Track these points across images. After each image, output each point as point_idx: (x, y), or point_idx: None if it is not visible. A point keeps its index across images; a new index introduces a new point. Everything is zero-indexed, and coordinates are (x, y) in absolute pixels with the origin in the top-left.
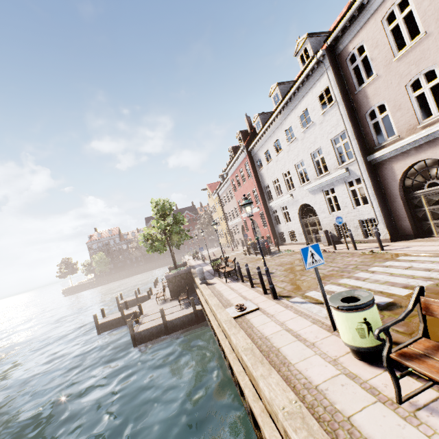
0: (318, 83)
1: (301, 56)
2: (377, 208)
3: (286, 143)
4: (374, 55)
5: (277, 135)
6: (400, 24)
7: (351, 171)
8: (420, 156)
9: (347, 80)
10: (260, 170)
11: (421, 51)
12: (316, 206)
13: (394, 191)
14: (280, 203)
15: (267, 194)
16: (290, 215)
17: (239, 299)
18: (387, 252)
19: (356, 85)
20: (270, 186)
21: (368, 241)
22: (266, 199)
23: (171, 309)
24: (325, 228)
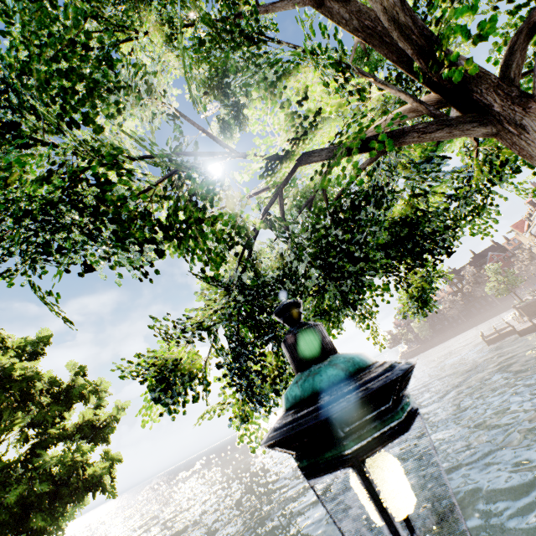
0: None
1: None
2: None
3: None
4: None
5: None
6: None
7: None
8: None
9: None
10: None
11: None
12: None
13: None
14: None
15: None
16: None
17: None
18: None
19: None
20: None
21: None
22: None
23: (533, 321)
24: None
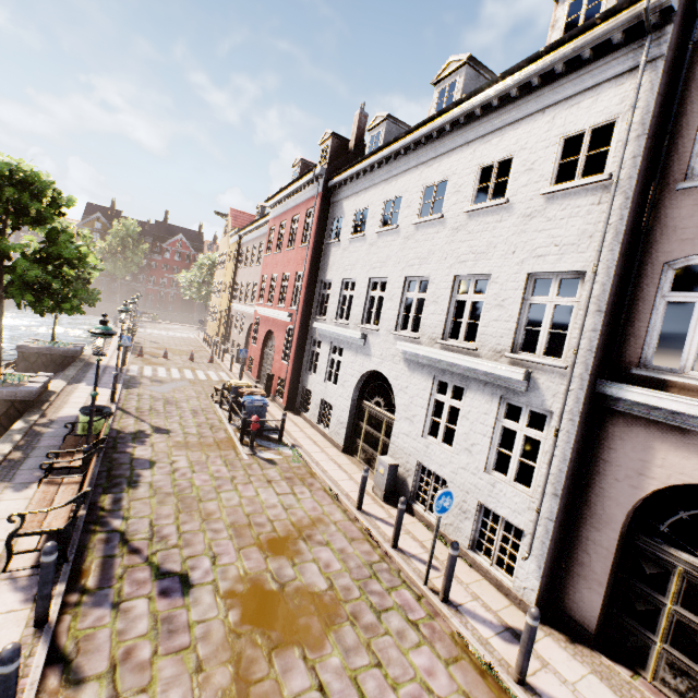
0: (591, 97)
1: (575, 4)
2: (547, 521)
3: (414, 215)
4: None
5: (404, 185)
6: None
7: (535, 386)
8: None
9: (676, 135)
10: (331, 241)
11: None
12: (403, 396)
13: (613, 504)
14: (334, 335)
15: (321, 299)
16: (341, 372)
17: None
18: None
19: (695, 163)
20: (333, 289)
21: (475, 565)
22: (314, 307)
23: None
24: (395, 455)
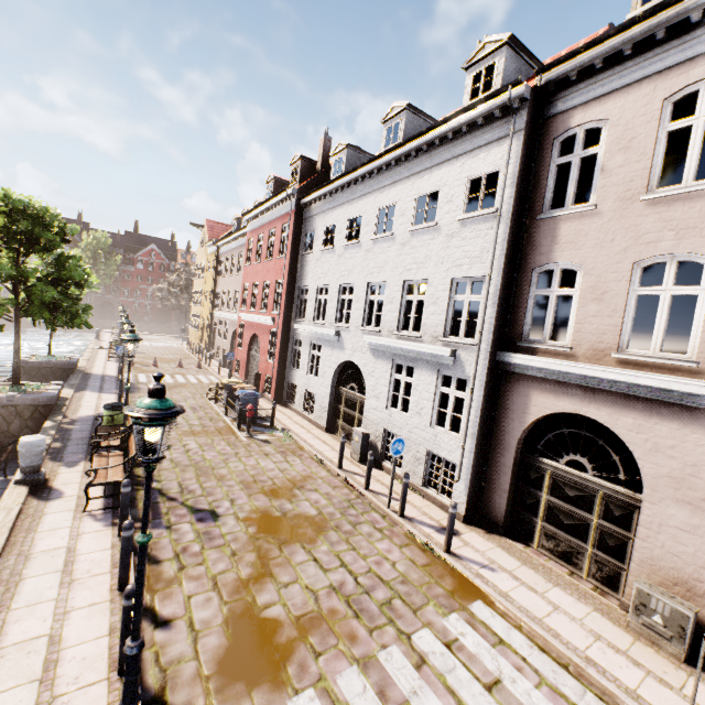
0: (485, 152)
1: (477, 76)
2: (470, 453)
3: (372, 232)
4: (612, 165)
5: (363, 207)
6: (696, 131)
7: (459, 360)
8: (586, 408)
9: (536, 182)
10: (305, 253)
11: (704, 212)
12: (371, 379)
13: (510, 436)
14: (313, 334)
15: (300, 304)
16: (321, 365)
17: (28, 670)
18: (456, 568)
19: (547, 202)
20: (310, 294)
21: (427, 496)
22: (294, 311)
23: None
24: (367, 427)
